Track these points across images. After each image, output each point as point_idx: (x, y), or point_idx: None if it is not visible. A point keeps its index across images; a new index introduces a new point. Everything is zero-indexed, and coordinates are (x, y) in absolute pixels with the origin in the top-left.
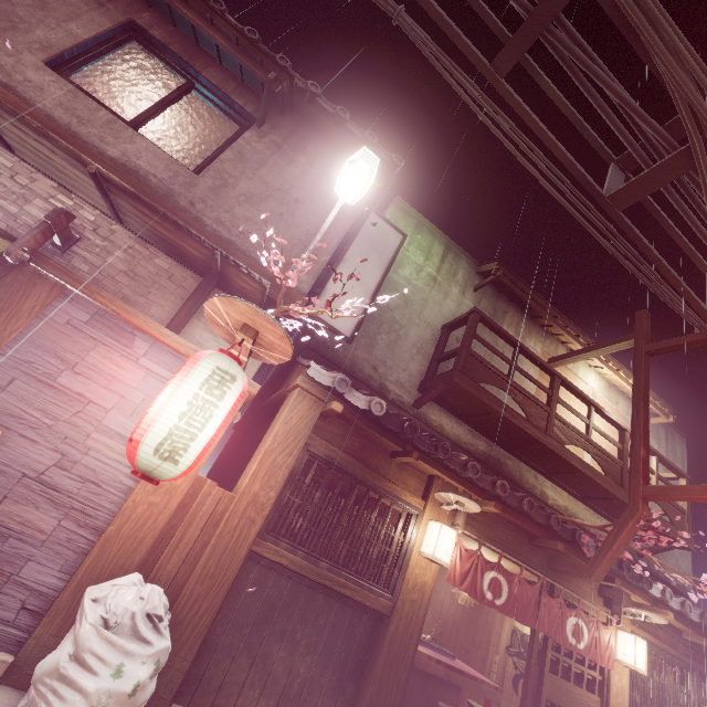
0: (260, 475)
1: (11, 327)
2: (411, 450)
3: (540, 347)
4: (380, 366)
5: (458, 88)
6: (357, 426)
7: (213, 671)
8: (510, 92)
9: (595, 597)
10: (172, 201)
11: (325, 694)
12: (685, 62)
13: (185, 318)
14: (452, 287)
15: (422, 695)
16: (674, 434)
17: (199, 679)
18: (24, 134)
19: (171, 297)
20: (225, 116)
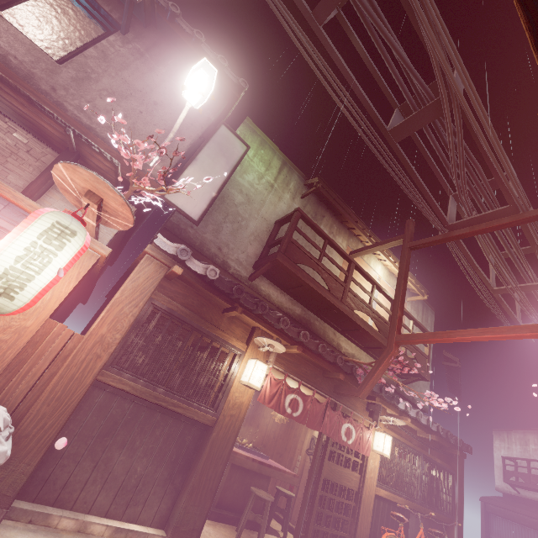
0: (107, 321)
1: None
2: (237, 306)
3: (346, 243)
4: (224, 247)
5: (286, 26)
6: (196, 288)
7: (59, 473)
8: (326, 38)
9: (364, 411)
10: (33, 83)
11: (157, 485)
12: (438, 31)
13: (41, 187)
14: (285, 193)
15: (242, 484)
16: (428, 308)
17: (45, 481)
18: None
19: (29, 169)
20: (92, 18)
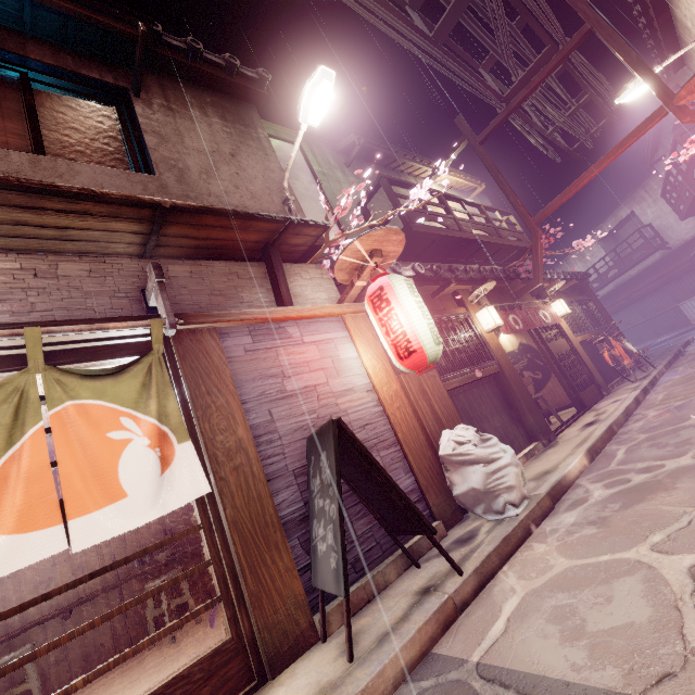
0: None
1: (227, 381)
2: (450, 279)
3: None
4: None
5: None
6: None
7: None
8: None
9: (533, 299)
10: None
11: (510, 425)
12: None
13: (289, 294)
14: (336, 173)
15: None
16: (482, 197)
17: None
18: (38, 212)
19: (255, 290)
20: (89, 100)
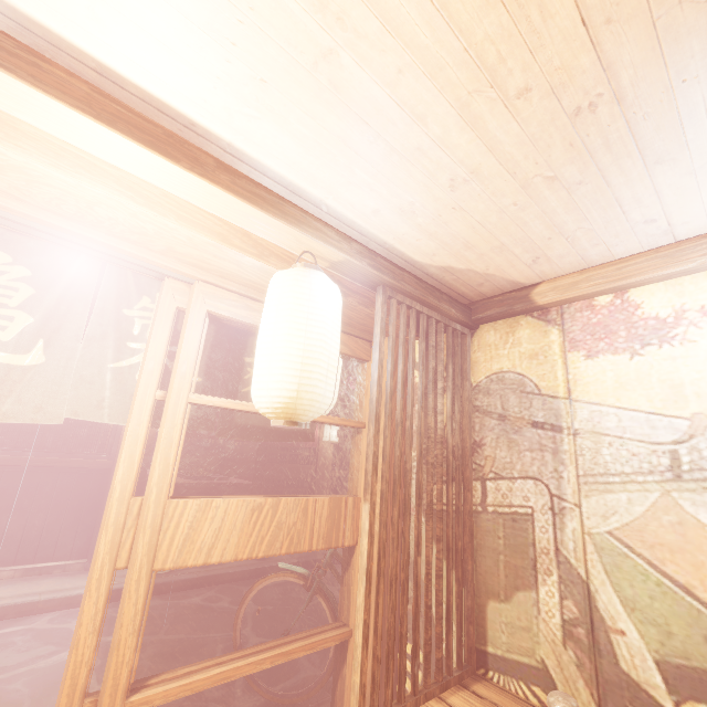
0: None
1: None
2: None
3: None
4: None
5: None
6: None
7: None
8: None
9: None
10: None
11: (65, 529)
12: None
13: None
14: None
15: None
16: None
17: None
18: None
19: None
20: None
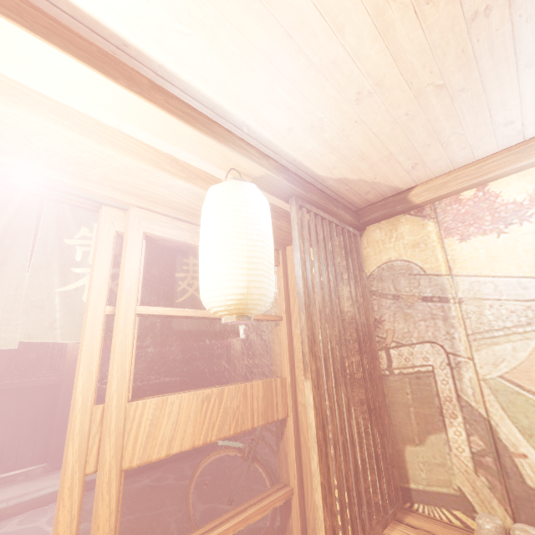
0: None
1: None
2: None
3: None
4: None
5: None
6: None
7: None
8: None
9: None
10: None
11: (24, 440)
12: None
13: None
14: None
15: None
16: None
17: None
18: None
19: None
20: None
